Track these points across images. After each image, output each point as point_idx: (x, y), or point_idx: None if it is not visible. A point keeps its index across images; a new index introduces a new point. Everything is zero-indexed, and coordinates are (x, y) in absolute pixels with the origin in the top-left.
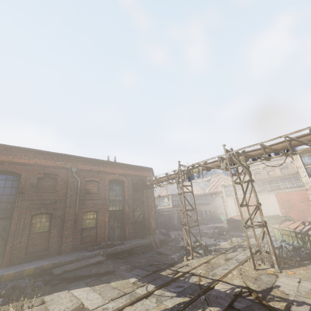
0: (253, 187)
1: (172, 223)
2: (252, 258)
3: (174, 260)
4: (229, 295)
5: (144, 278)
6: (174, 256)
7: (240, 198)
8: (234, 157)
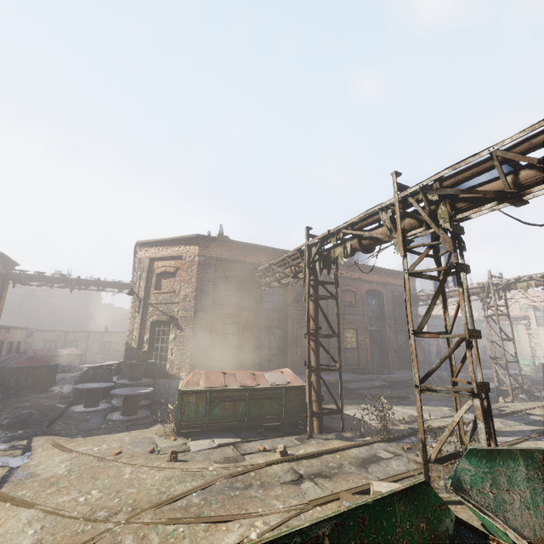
0: None
1: (428, 359)
2: None
3: None
4: None
5: None
6: None
7: None
8: None
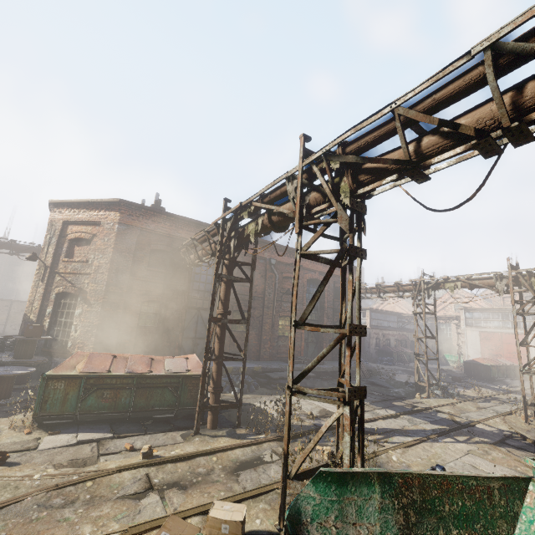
0: None
1: (367, 351)
2: (524, 410)
3: (400, 394)
4: (497, 434)
5: (374, 403)
6: (398, 391)
7: (493, 332)
8: (522, 277)
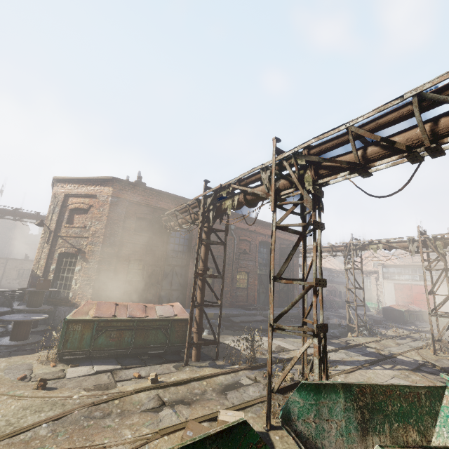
0: (447, 276)
1: None
2: (433, 344)
3: (335, 334)
4: (414, 363)
5: None
6: (333, 331)
7: (405, 284)
8: (429, 241)
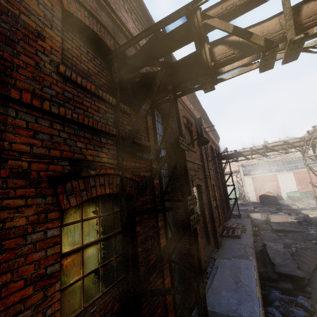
0: None
1: None
2: None
3: None
4: None
5: None
6: (316, 232)
7: (259, 176)
8: None
